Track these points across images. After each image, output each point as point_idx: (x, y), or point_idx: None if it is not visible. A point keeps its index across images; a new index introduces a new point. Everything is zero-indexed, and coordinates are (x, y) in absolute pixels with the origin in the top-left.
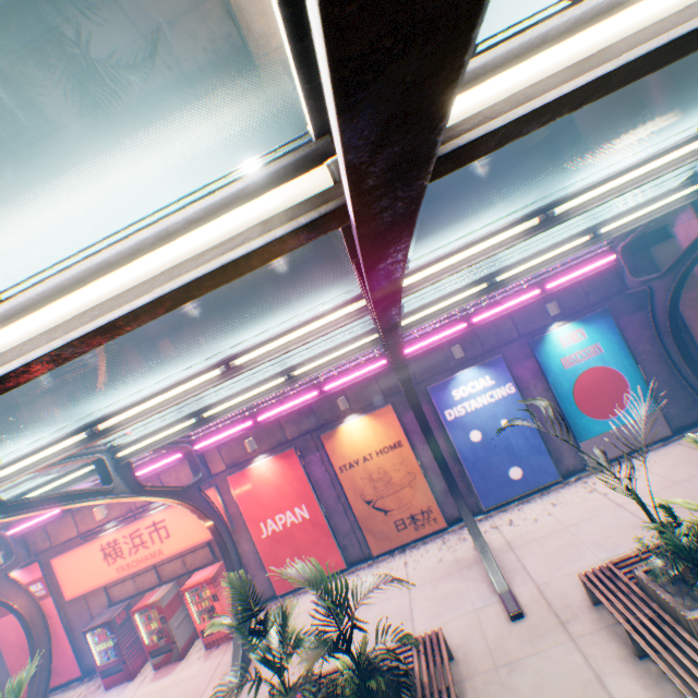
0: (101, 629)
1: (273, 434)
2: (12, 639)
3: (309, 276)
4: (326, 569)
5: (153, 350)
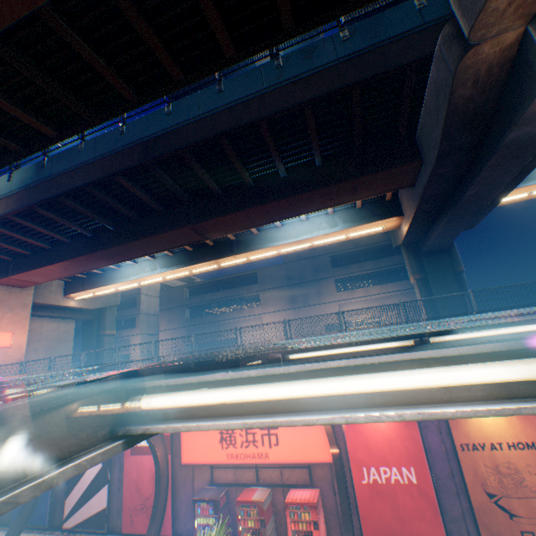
0: (205, 504)
1: None
2: (132, 476)
3: (362, 262)
4: None
5: (230, 287)
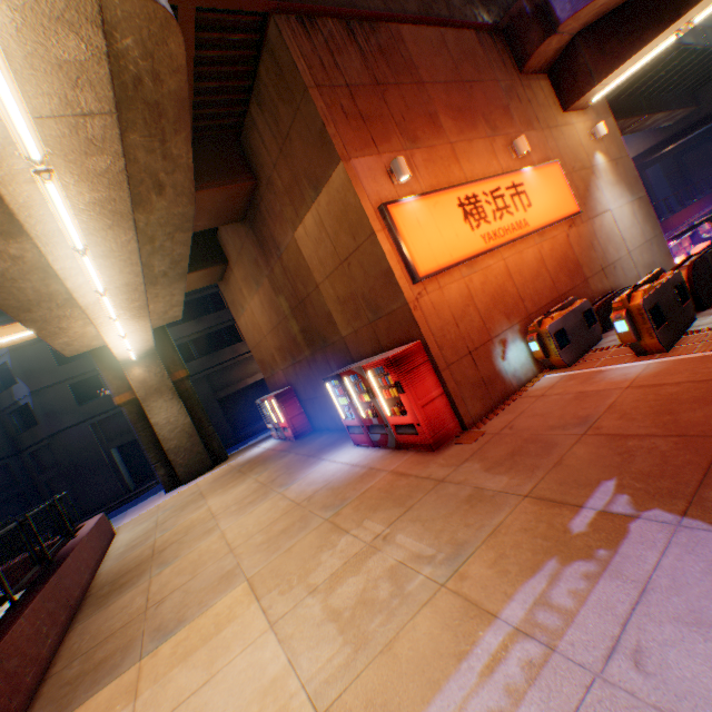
0: None
1: None
2: None
3: None
4: None
5: None
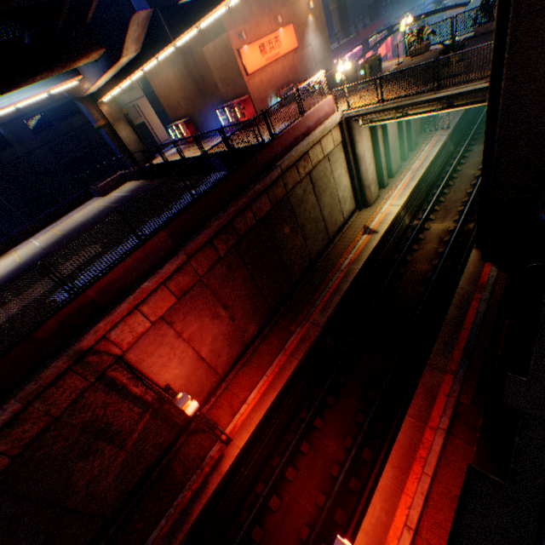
0: None
1: None
2: None
3: None
4: None
5: None
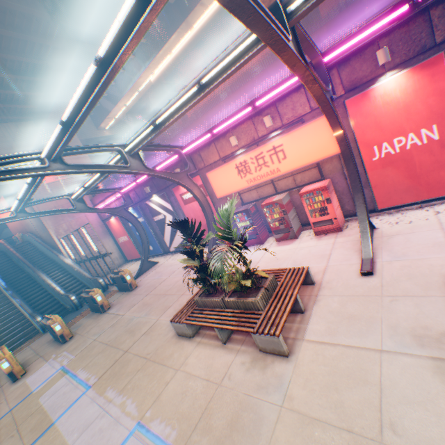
0: (240, 215)
1: (412, 41)
2: (191, 217)
3: None
4: (441, 192)
5: None
